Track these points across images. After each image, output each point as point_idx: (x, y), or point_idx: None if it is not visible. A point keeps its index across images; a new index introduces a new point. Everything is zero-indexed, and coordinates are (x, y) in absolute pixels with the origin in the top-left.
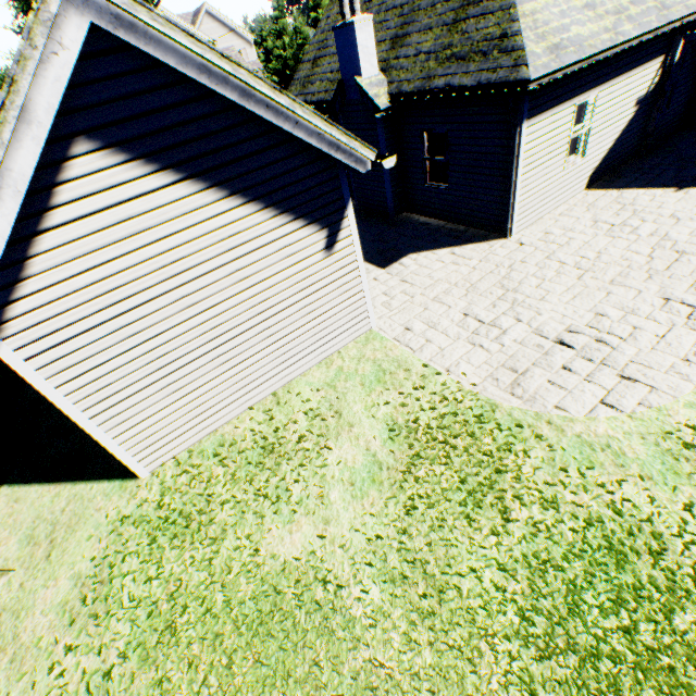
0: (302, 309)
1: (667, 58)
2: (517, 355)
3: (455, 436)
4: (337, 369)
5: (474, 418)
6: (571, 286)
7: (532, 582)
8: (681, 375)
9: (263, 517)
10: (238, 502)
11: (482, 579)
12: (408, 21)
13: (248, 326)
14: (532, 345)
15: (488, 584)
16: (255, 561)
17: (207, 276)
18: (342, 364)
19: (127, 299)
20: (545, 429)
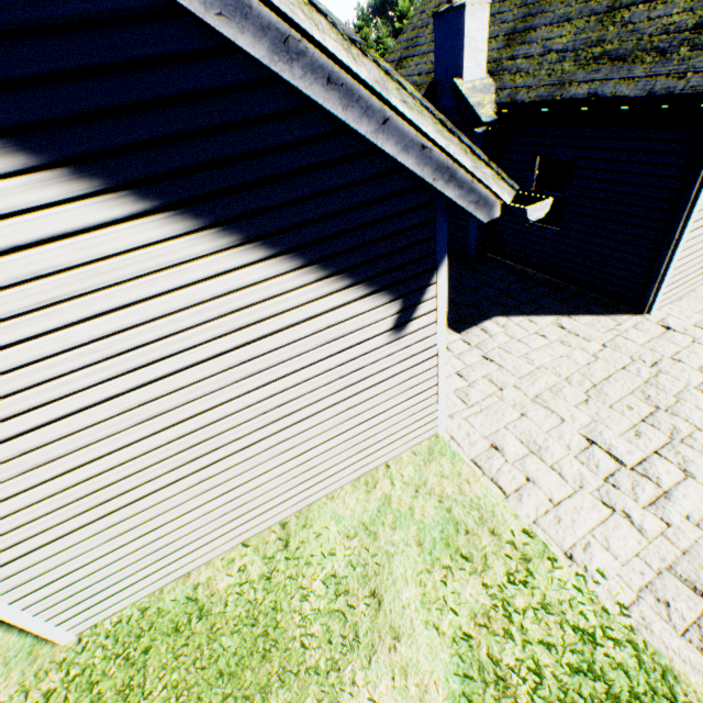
0: (343, 412)
1: None
2: (698, 552)
3: None
4: (382, 498)
5: (632, 695)
6: None
7: None
8: None
9: None
10: None
11: None
12: (534, 11)
13: (253, 439)
14: None
15: None
16: None
17: (188, 371)
18: (389, 491)
19: (34, 410)
20: None
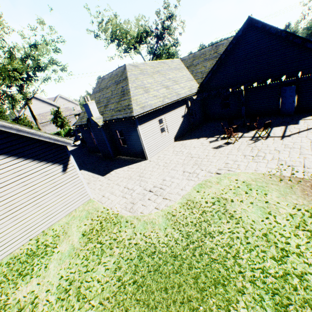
0: (55, 194)
1: (187, 105)
2: (136, 197)
3: (104, 230)
4: (72, 216)
5: (114, 222)
6: (160, 172)
7: (110, 275)
8: (179, 194)
9: (18, 283)
10: (8, 280)
11: (95, 280)
12: (108, 101)
13: (28, 203)
14: (141, 193)
15: (96, 282)
16: (5, 304)
17: (8, 186)
18: (75, 214)
19: None
20: (135, 220)
